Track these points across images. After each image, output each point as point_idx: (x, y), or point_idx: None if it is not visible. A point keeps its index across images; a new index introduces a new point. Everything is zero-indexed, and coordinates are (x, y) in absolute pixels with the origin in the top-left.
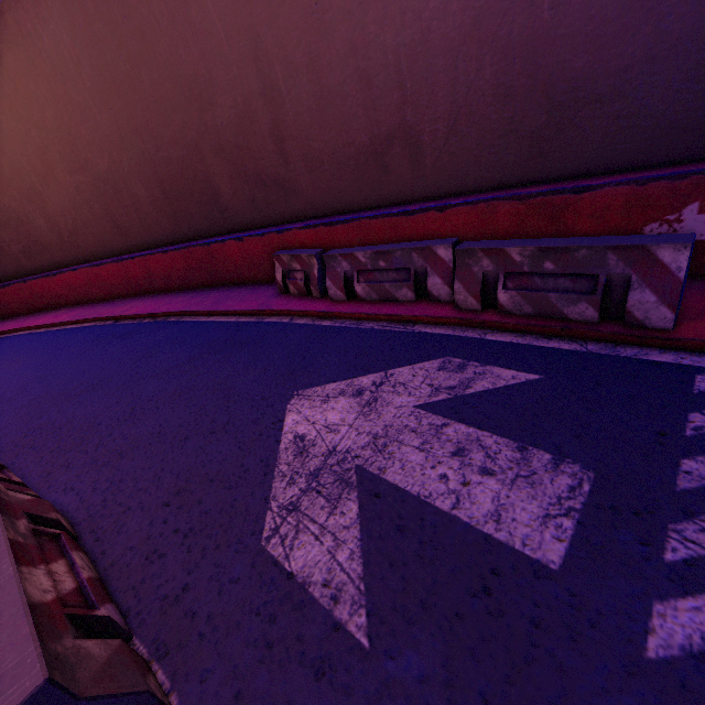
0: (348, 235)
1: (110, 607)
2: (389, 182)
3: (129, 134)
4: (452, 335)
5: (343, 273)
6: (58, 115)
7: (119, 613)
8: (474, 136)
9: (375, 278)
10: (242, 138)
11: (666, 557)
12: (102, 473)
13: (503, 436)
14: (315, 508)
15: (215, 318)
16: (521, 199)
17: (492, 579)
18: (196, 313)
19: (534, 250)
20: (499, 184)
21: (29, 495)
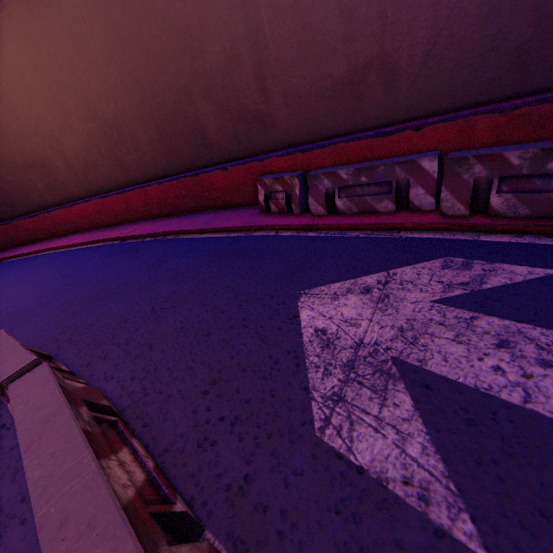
0: (323, 159)
1: (179, 498)
2: (362, 109)
3: (131, 84)
4: (442, 238)
5: (324, 190)
6: (73, 71)
7: (184, 502)
8: (452, 57)
9: (355, 192)
10: (228, 80)
11: None
12: (137, 363)
13: (549, 328)
14: (362, 399)
15: (207, 235)
16: (504, 112)
17: None
18: (190, 231)
19: (538, 152)
20: (474, 102)
21: (79, 383)
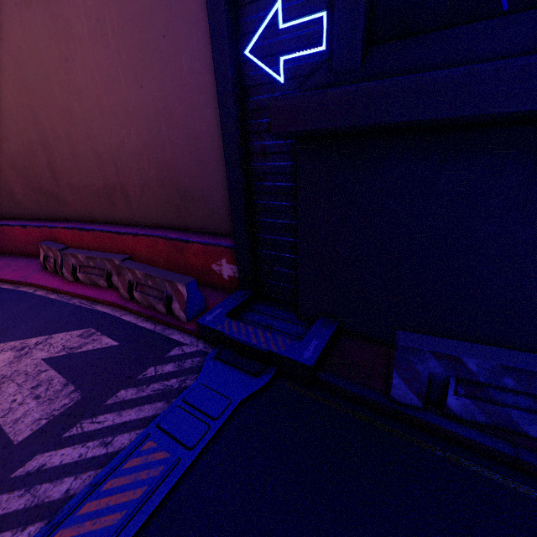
0: (91, 238)
1: None
2: (117, 211)
3: None
4: (108, 313)
5: (72, 265)
6: None
7: None
8: (153, 199)
9: (88, 271)
10: (29, 164)
11: (64, 435)
12: None
13: (65, 378)
14: None
15: None
16: (167, 239)
17: None
18: None
19: (144, 274)
20: (168, 226)
21: None
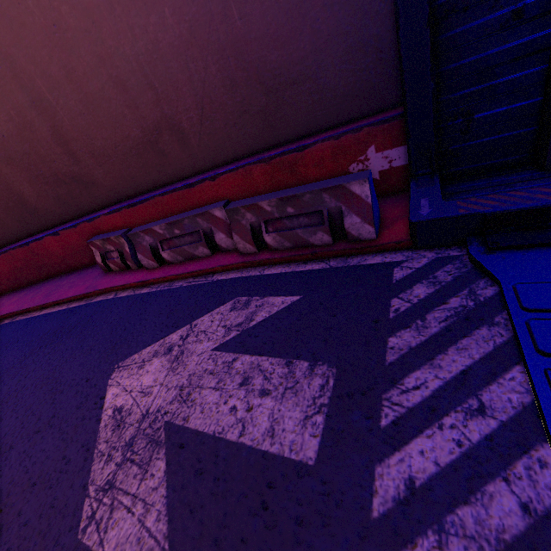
0: (149, 211)
1: None
2: (169, 163)
3: None
4: (240, 277)
5: (148, 246)
6: None
7: None
8: (220, 118)
9: (175, 244)
10: (28, 146)
11: (382, 424)
12: None
13: (276, 357)
14: (129, 479)
15: (47, 310)
16: (266, 161)
17: (269, 493)
18: (28, 310)
19: (277, 201)
20: (251, 151)
21: None
